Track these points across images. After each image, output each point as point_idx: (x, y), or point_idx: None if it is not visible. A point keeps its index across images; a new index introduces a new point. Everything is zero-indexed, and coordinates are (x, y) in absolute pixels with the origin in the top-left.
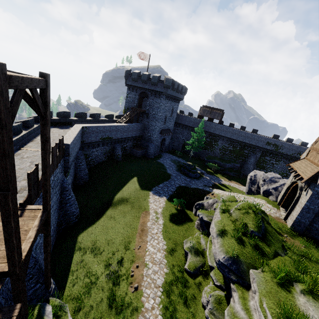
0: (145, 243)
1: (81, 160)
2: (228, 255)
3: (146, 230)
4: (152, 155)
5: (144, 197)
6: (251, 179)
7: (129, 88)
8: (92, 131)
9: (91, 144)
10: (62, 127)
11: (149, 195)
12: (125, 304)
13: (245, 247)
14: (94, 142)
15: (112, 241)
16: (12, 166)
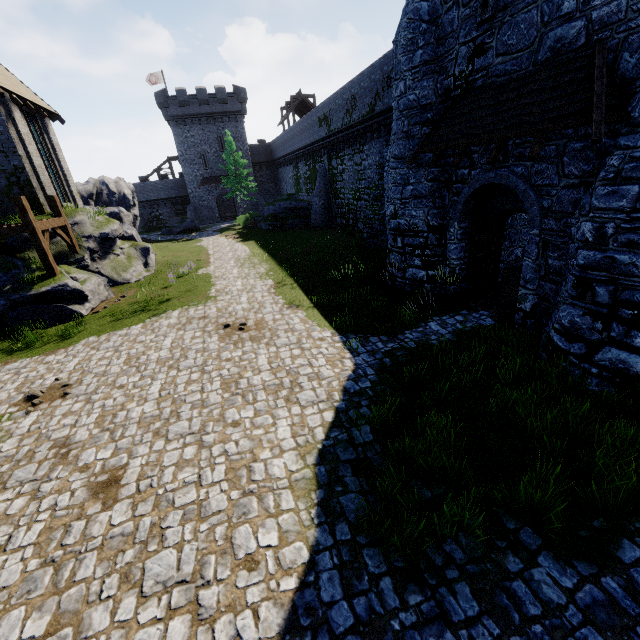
0: None
1: None
2: None
3: None
4: None
5: None
6: None
7: None
8: None
9: None
10: None
11: None
12: None
13: None
14: None
15: None
16: None
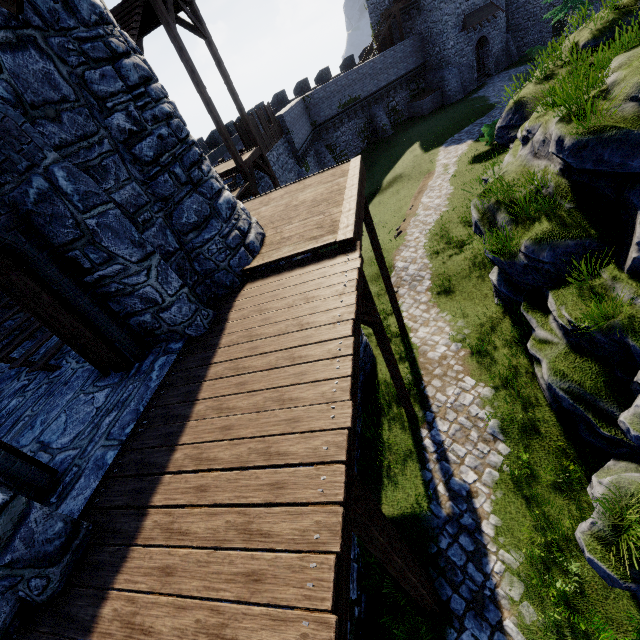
0: (419, 199)
1: (323, 154)
2: (506, 110)
3: (425, 189)
4: (458, 93)
5: (428, 159)
6: None
7: None
8: (320, 100)
9: (328, 124)
10: None
11: (438, 151)
12: (387, 248)
13: (550, 81)
14: (331, 118)
15: (379, 221)
16: (190, 61)
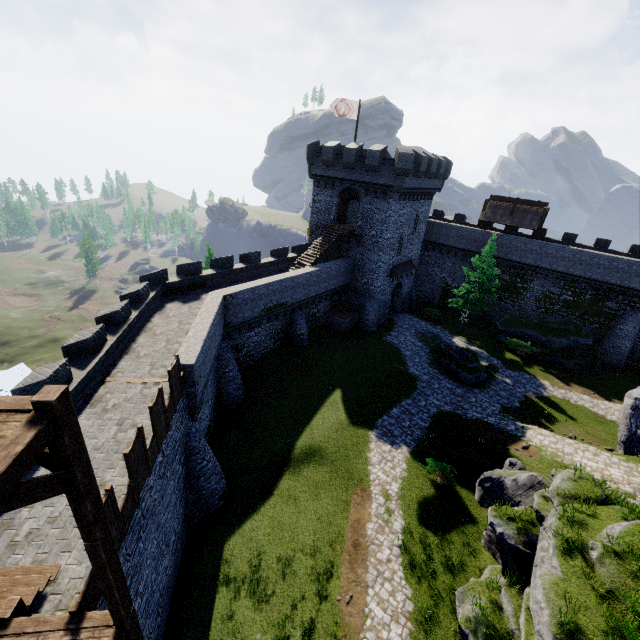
0: (363, 590)
1: (227, 361)
2: None
3: (365, 545)
4: (374, 325)
5: (357, 447)
6: (638, 407)
7: (317, 183)
8: (244, 300)
9: (244, 324)
10: (186, 298)
11: (369, 441)
12: None
13: None
14: (250, 320)
15: (292, 569)
16: None
